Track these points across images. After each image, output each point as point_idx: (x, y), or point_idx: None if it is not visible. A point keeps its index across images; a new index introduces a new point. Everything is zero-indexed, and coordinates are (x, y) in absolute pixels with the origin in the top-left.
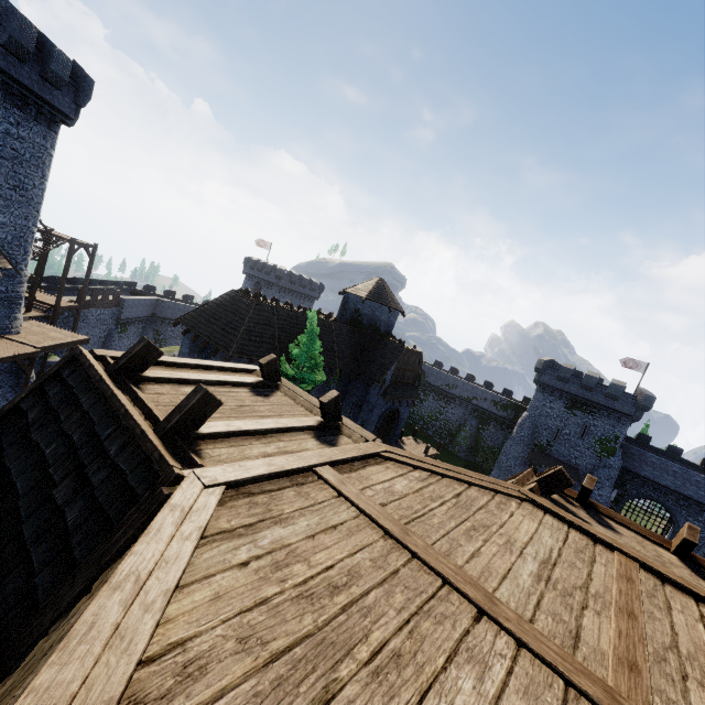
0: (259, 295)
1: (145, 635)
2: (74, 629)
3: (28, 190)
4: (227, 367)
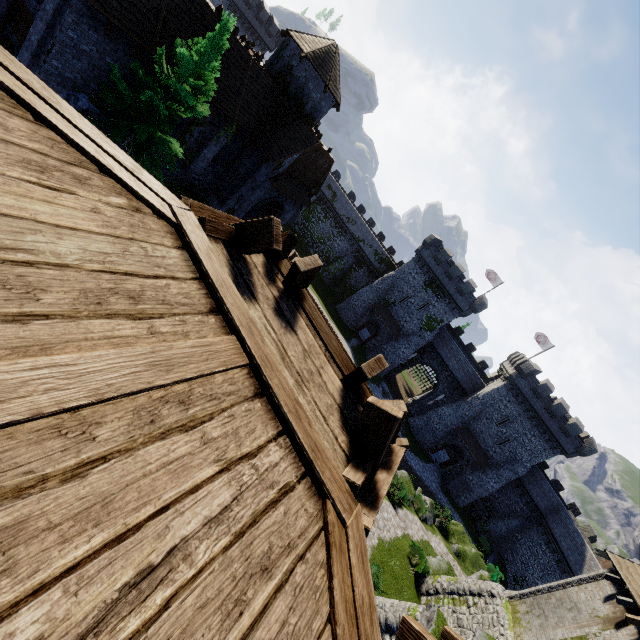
0: None
1: None
2: None
3: None
4: None
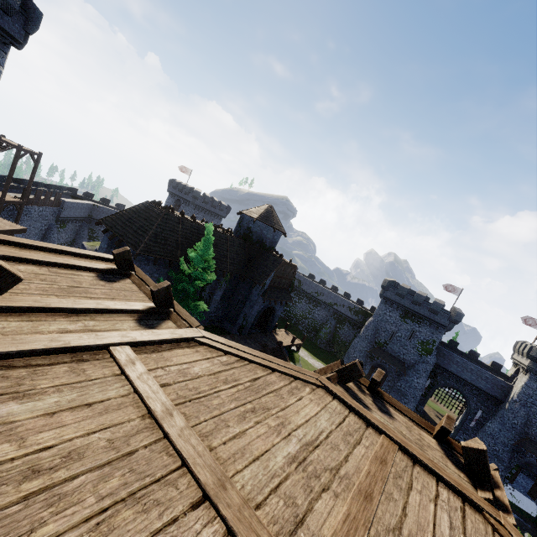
0: (168, 207)
1: None
2: None
3: None
4: (85, 254)
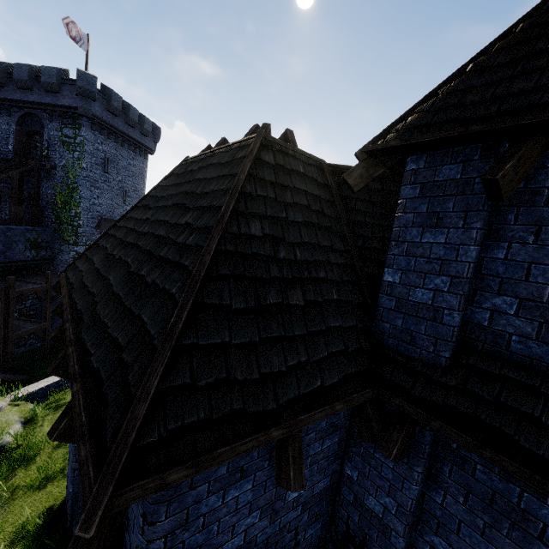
0: None
1: None
2: None
3: (139, 191)
4: None
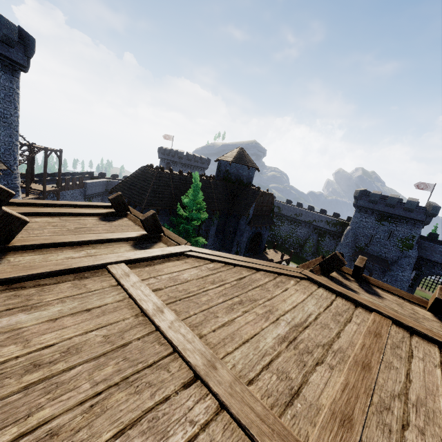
0: (158, 167)
1: None
2: None
3: (7, 118)
4: (89, 205)
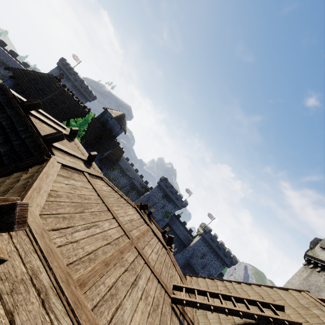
0: (66, 86)
1: (51, 185)
2: (39, 177)
3: None
4: (57, 122)
